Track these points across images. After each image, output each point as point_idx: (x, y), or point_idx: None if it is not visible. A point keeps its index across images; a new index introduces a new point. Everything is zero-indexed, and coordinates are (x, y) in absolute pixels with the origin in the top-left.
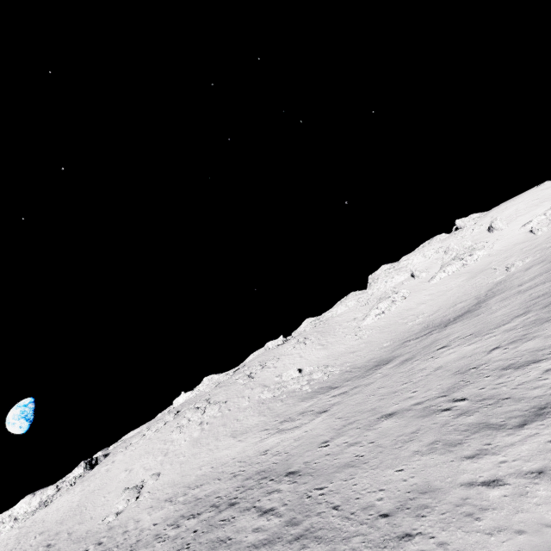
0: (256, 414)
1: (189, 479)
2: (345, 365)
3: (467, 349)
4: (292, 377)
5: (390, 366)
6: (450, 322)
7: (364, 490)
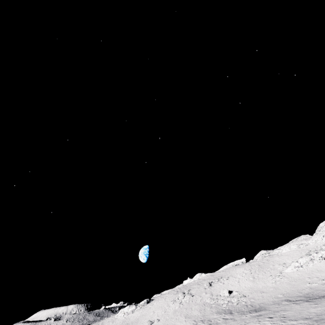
0: (198, 310)
1: None
2: (251, 300)
3: None
4: (224, 295)
5: (253, 314)
6: (312, 299)
7: None
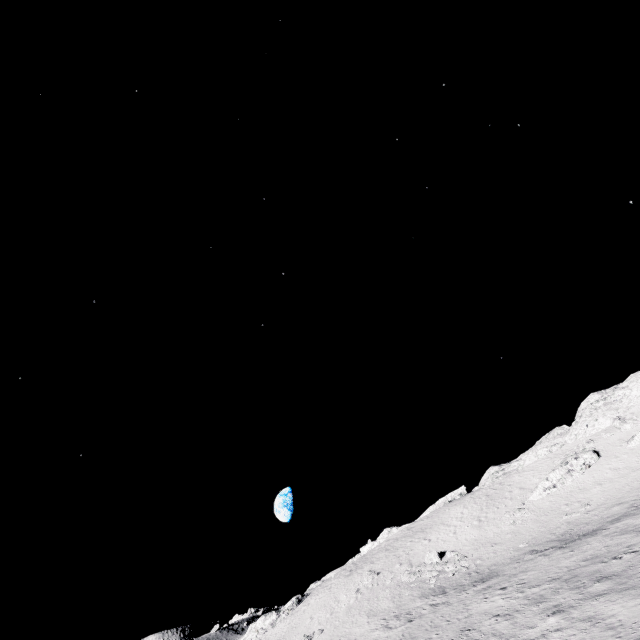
0: (390, 598)
1: None
2: (476, 562)
3: (497, 603)
4: (431, 561)
5: (478, 588)
6: (569, 542)
7: None
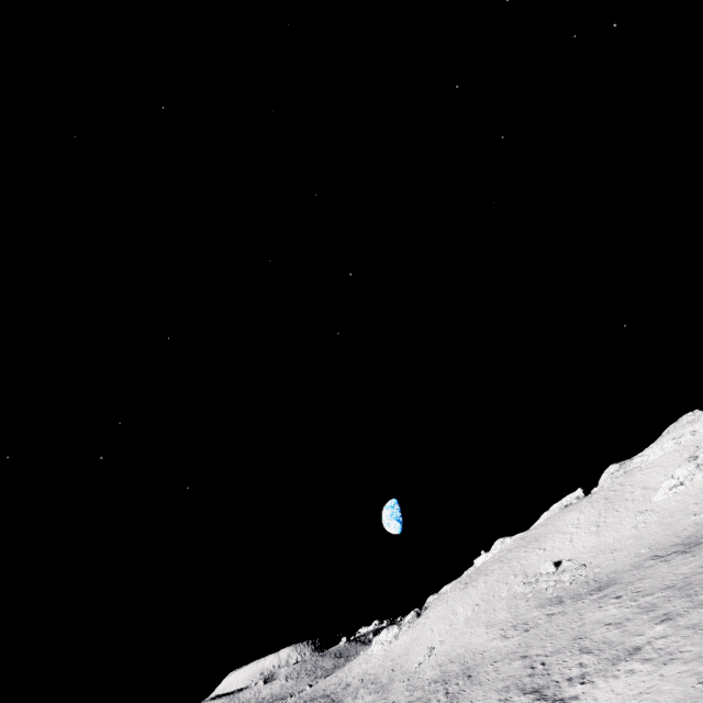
0: (506, 609)
1: (453, 654)
2: (594, 570)
3: (610, 612)
4: (547, 571)
5: (594, 597)
6: (693, 546)
7: (469, 699)
